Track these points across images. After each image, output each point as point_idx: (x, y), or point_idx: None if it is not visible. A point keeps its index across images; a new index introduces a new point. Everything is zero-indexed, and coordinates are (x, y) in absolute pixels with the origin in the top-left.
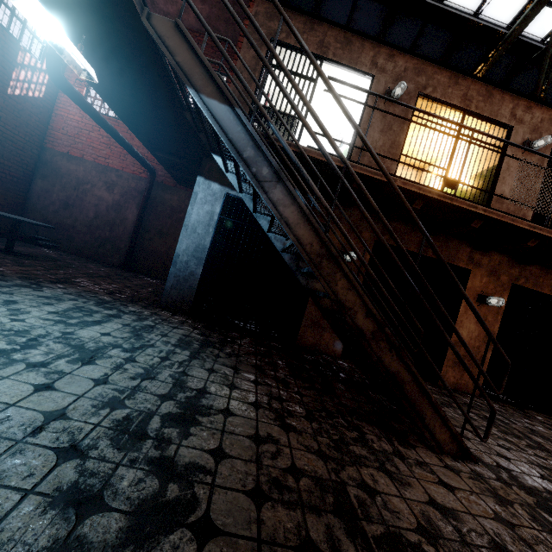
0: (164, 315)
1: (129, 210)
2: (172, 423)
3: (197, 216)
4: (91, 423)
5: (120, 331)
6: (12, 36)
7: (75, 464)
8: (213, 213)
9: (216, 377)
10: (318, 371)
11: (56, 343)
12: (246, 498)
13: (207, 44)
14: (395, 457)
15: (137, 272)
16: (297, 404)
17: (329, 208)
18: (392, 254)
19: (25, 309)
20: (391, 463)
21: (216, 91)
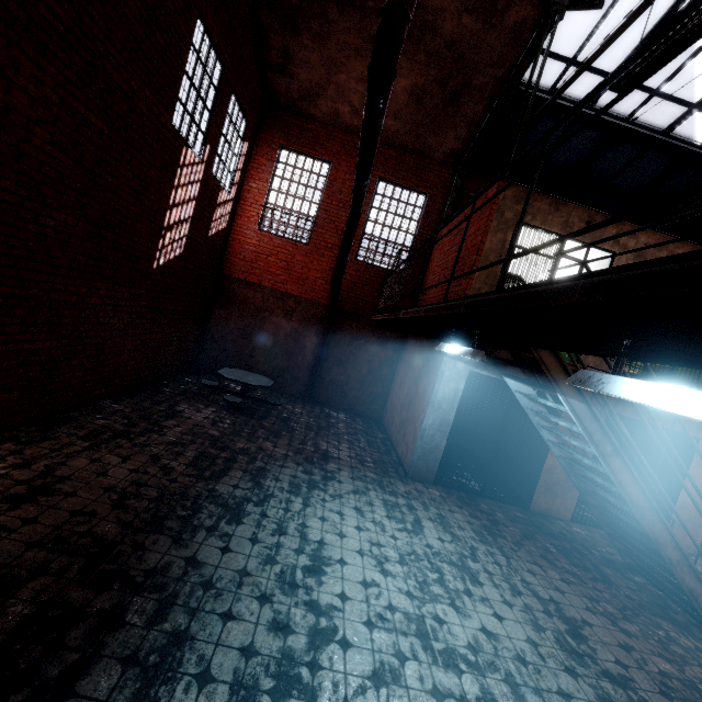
0: (423, 490)
1: (308, 337)
2: (577, 639)
3: (442, 393)
4: (551, 647)
5: (440, 532)
6: (217, 181)
7: (582, 681)
8: (457, 390)
9: (542, 581)
10: (578, 551)
11: (442, 563)
12: (663, 697)
13: (390, 155)
14: (700, 653)
15: (316, 402)
16: (608, 604)
17: (654, 474)
18: (697, 506)
19: (375, 518)
20: (701, 660)
21: (576, 394)
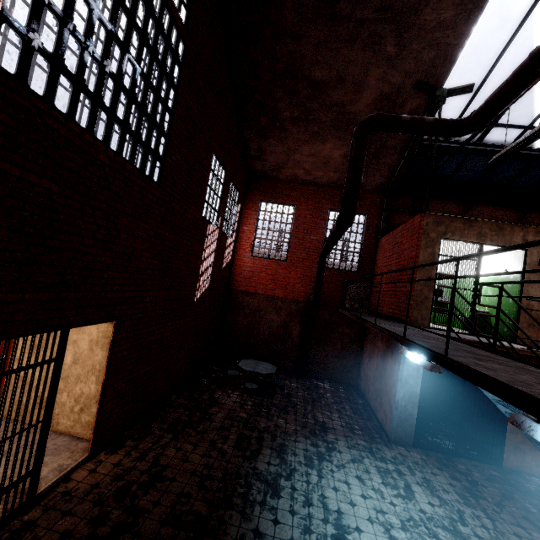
0: (406, 454)
1: (293, 326)
2: None
3: (407, 372)
4: None
5: (429, 496)
6: (225, 234)
7: None
8: (419, 368)
9: None
10: None
11: (436, 528)
12: None
13: (335, 193)
14: None
15: (305, 375)
16: None
17: None
18: None
19: (374, 485)
20: None
21: None
